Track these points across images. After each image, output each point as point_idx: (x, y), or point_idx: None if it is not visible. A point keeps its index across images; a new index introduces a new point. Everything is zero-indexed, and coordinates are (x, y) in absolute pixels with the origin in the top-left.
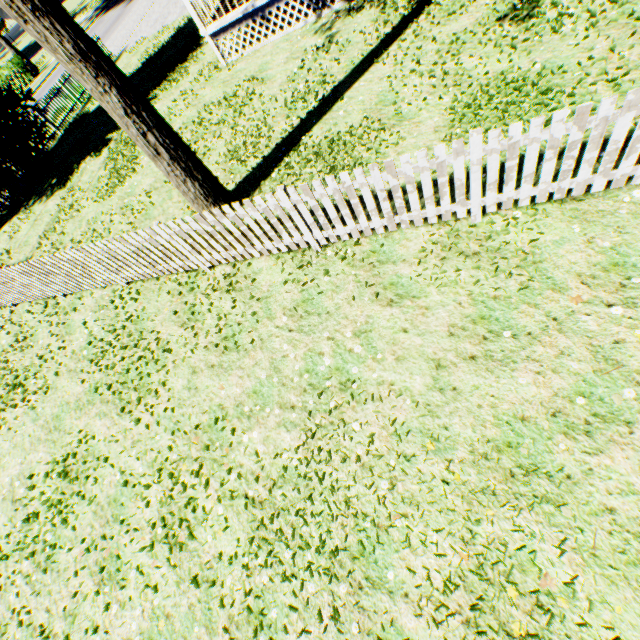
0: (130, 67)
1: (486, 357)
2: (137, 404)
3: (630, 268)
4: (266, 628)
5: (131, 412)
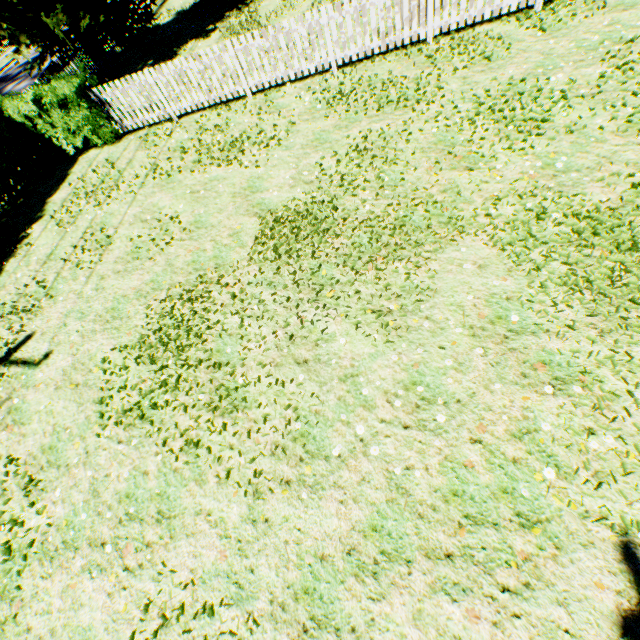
0: None
1: None
2: (418, 103)
3: None
4: None
5: (412, 110)
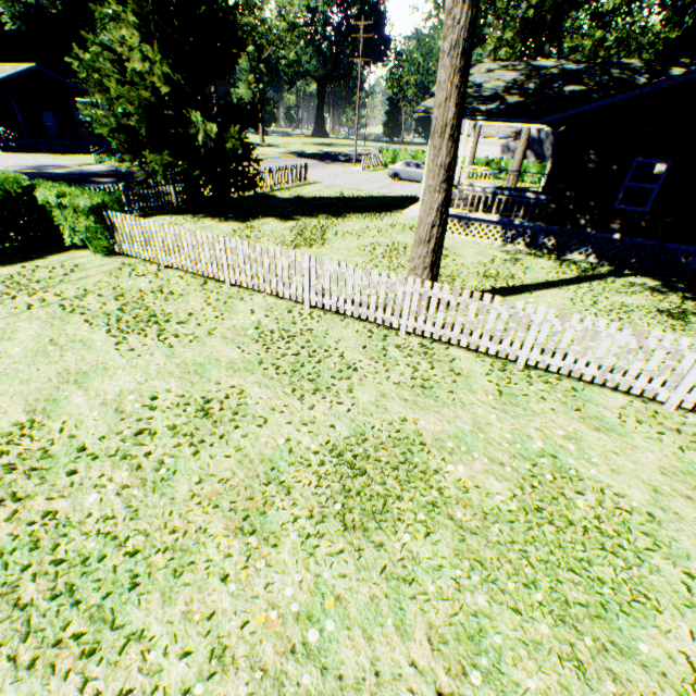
0: (323, 192)
1: None
2: (313, 392)
3: None
4: (483, 653)
5: (302, 396)
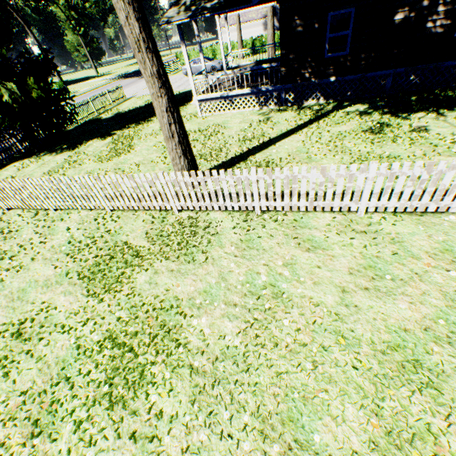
0: (136, 104)
1: (375, 289)
2: (103, 288)
3: (455, 253)
4: None
5: (95, 293)
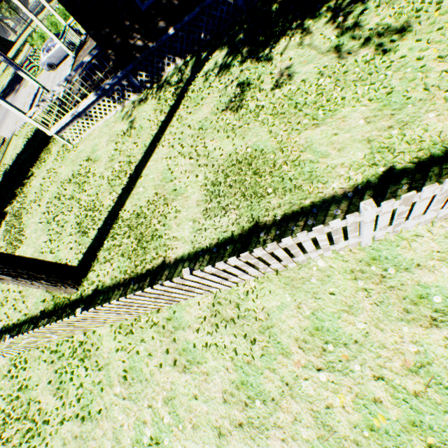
0: (17, 148)
1: (249, 424)
2: None
3: (326, 332)
4: None
5: None
